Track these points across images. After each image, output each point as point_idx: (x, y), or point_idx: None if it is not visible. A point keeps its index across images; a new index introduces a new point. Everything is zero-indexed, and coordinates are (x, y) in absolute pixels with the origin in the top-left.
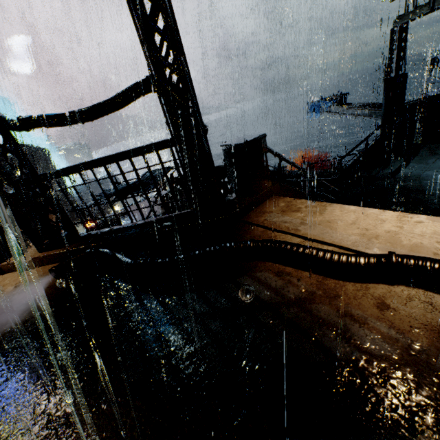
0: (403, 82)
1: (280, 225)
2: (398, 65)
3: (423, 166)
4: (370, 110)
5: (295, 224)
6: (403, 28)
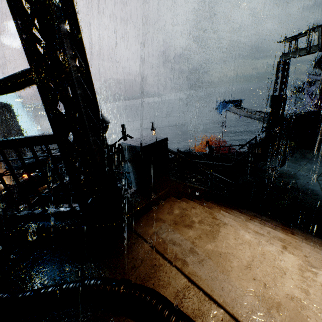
0: (284, 100)
1: (167, 247)
2: (281, 87)
3: (297, 166)
4: (259, 115)
5: (184, 250)
6: (286, 62)
